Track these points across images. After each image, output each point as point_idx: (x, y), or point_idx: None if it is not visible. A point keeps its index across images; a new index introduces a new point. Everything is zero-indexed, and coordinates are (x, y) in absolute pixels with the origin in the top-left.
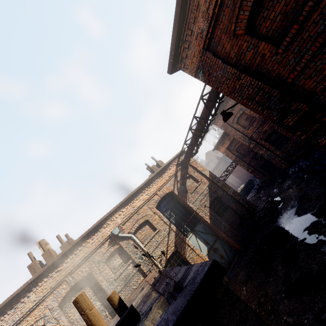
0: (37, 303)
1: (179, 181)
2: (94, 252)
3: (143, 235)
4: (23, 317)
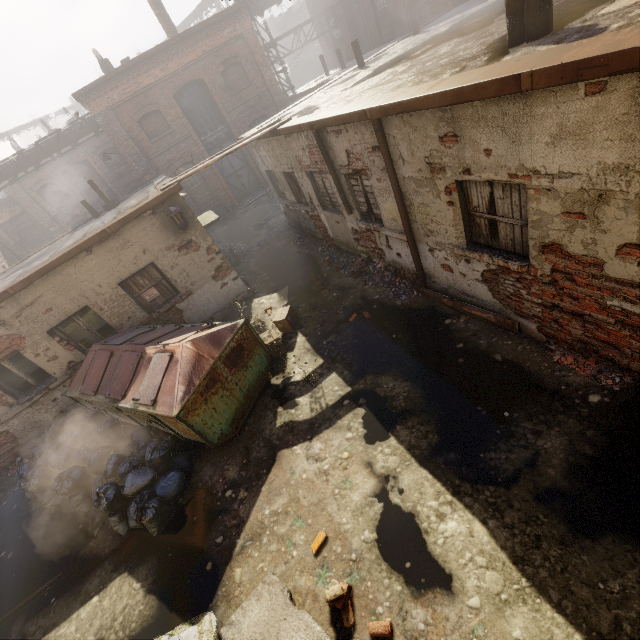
0: None
1: None
2: None
3: None
4: None
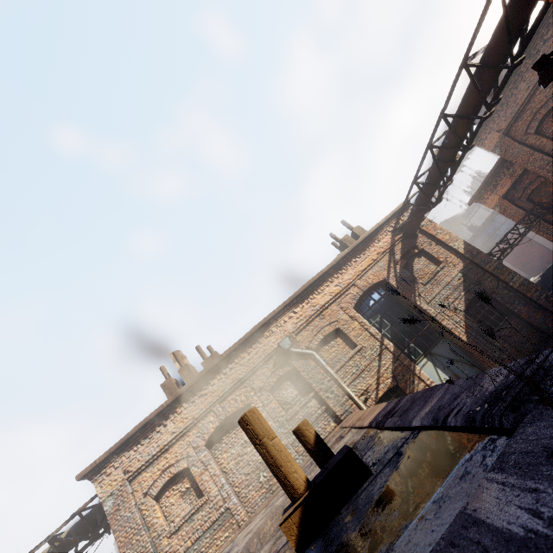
0: (177, 437)
1: (398, 261)
2: (252, 374)
3: (332, 353)
4: (160, 452)
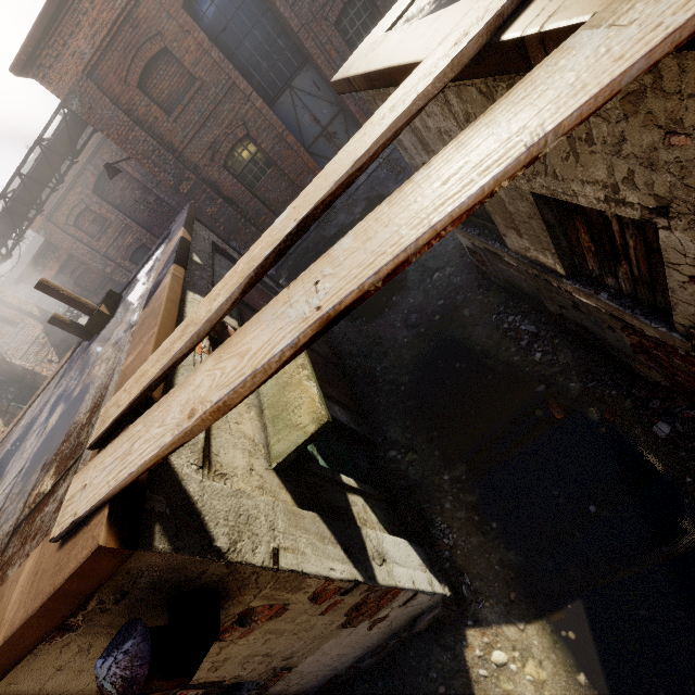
0: None
1: None
2: None
3: None
4: None
